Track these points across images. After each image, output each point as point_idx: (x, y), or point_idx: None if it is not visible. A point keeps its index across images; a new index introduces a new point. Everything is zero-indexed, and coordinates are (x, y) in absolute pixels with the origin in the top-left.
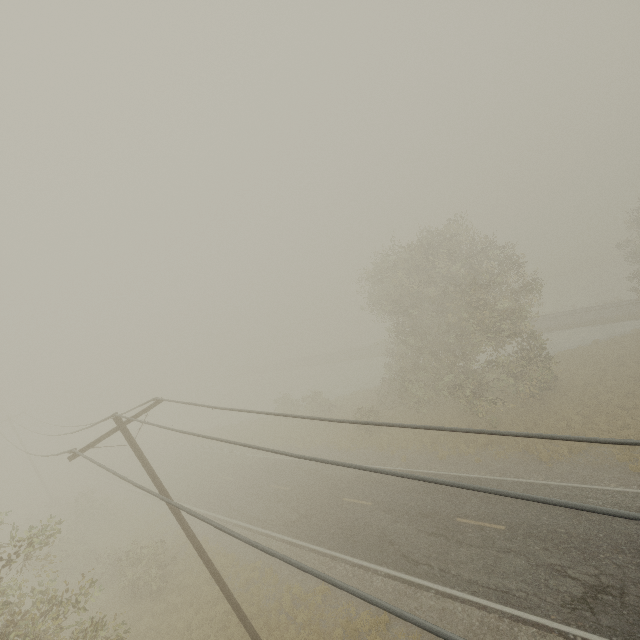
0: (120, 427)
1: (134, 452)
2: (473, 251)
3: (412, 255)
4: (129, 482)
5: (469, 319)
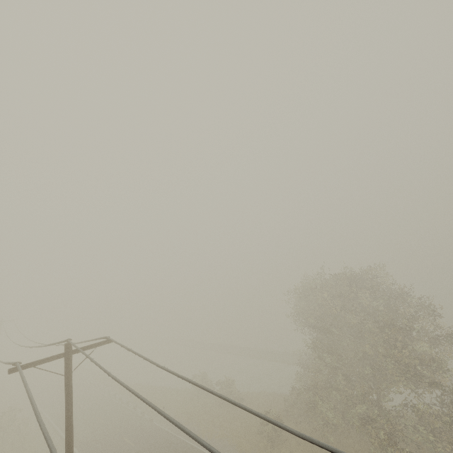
0: (66, 354)
1: (65, 385)
2: (391, 294)
3: (338, 283)
4: (39, 423)
5: (385, 354)
